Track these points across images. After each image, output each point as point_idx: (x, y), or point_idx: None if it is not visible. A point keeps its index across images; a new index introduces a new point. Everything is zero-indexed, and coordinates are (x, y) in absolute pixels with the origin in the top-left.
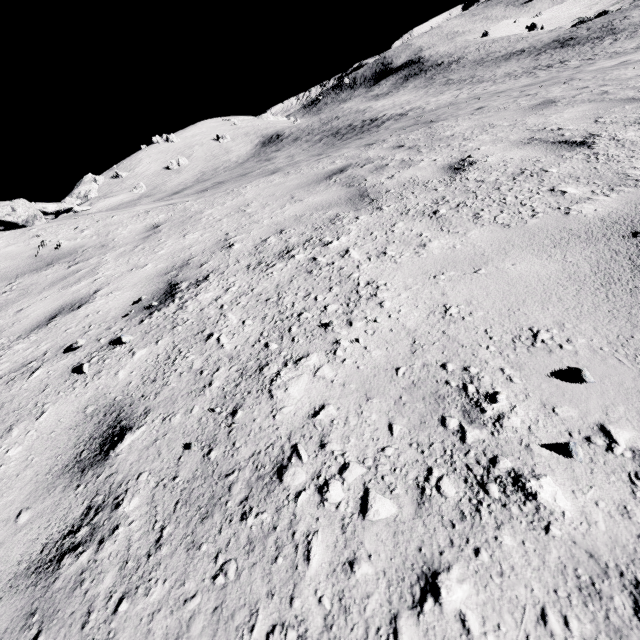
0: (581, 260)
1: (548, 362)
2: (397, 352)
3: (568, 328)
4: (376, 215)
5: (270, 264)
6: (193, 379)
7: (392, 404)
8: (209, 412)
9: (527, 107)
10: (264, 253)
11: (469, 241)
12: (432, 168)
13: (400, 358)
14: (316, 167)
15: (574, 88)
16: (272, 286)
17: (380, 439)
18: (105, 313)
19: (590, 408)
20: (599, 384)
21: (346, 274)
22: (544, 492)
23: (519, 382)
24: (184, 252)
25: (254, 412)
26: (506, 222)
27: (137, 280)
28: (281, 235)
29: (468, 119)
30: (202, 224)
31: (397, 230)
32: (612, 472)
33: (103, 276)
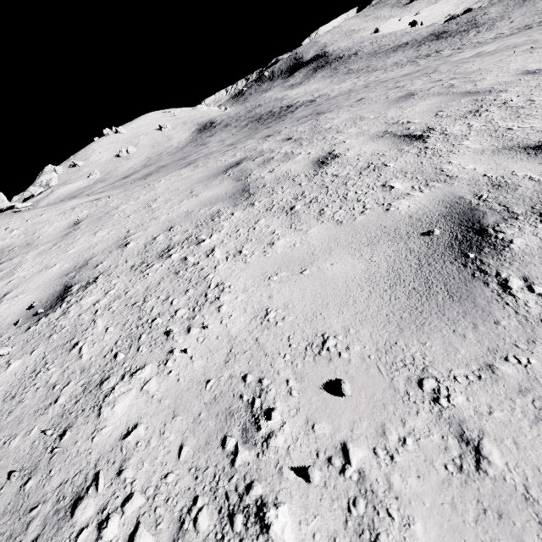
0: (383, 259)
1: (325, 372)
2: (214, 362)
3: (351, 334)
4: (247, 211)
5: (150, 264)
6: (45, 395)
7: (191, 422)
8: (44, 434)
9: (392, 100)
10: (149, 252)
11: (307, 239)
12: (304, 162)
13: (214, 369)
14: (220, 160)
15: (431, 81)
16: (143, 289)
17: (168, 463)
18: (3, 319)
19: (341, 424)
20: (356, 396)
21: (204, 275)
22: (277, 523)
23: (296, 395)
24: (89, 251)
25: (79, 433)
26: (340, 219)
27: (42, 282)
28: (169, 233)
29: (347, 111)
30: (113, 221)
31: (258, 227)
32: (336, 498)
33: (17, 277)
